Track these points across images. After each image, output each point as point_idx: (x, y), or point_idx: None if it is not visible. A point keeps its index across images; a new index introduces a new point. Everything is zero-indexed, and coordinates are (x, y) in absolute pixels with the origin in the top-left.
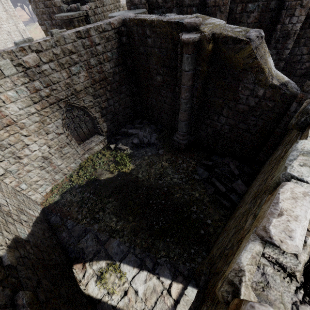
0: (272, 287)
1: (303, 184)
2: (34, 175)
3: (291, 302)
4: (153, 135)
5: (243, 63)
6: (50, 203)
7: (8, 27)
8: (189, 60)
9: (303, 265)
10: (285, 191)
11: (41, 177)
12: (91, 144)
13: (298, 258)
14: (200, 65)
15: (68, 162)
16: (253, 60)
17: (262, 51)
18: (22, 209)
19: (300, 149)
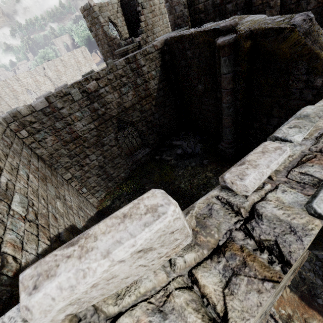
0: (213, 217)
1: (286, 143)
2: (92, 181)
3: (224, 226)
4: (198, 145)
5: (290, 52)
6: (103, 207)
7: (86, 69)
8: (227, 62)
9: (250, 203)
10: (258, 148)
11: (98, 184)
12: (138, 156)
13: (247, 199)
14: (239, 65)
15: (119, 172)
16: (302, 47)
17: (314, 34)
18: (81, 207)
19: (297, 114)
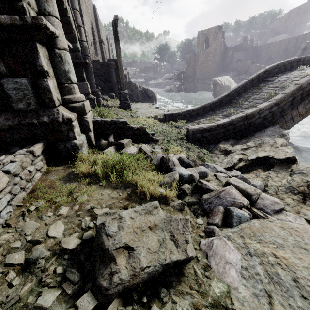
0: None
1: None
2: None
3: None
4: None
5: None
6: None
7: None
8: None
9: None
10: None
11: None
12: None
13: None
14: None
15: None
16: None
17: None
18: None
19: None
